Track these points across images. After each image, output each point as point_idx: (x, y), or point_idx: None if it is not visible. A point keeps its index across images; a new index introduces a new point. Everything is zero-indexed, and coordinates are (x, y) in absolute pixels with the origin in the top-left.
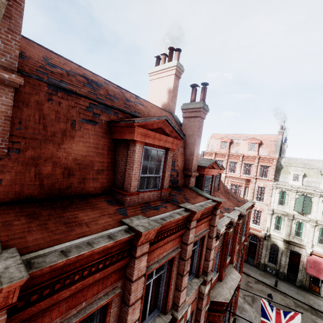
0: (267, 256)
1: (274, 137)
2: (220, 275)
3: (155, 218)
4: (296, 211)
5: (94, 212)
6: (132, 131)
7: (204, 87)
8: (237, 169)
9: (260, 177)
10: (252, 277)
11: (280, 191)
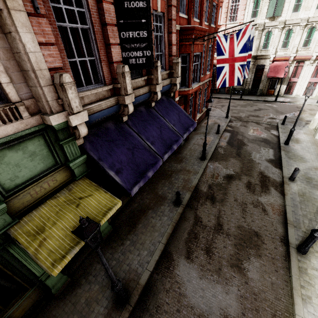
0: None
1: None
2: (189, 22)
3: None
4: (268, 17)
5: None
6: None
7: None
8: None
9: None
10: (223, 98)
11: None
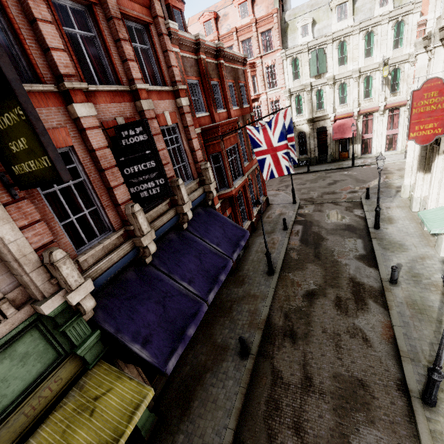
0: (297, 149)
1: None
2: (212, 117)
3: None
4: (312, 76)
5: None
6: None
7: None
8: None
9: (266, 53)
10: (286, 175)
11: (291, 59)
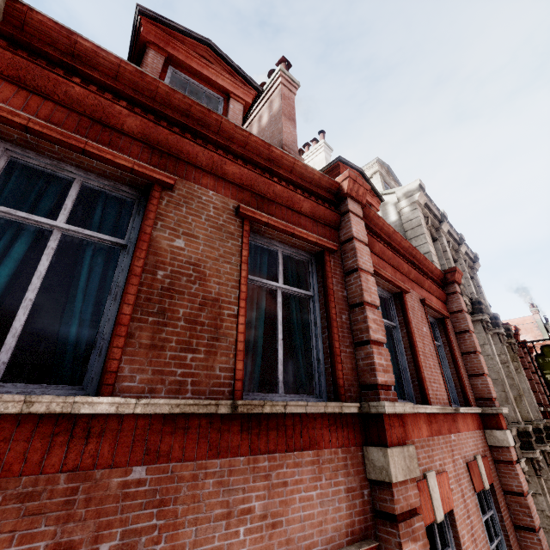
0: None
1: (530, 318)
2: None
3: None
4: None
5: None
6: None
7: None
8: None
9: None
10: None
11: None
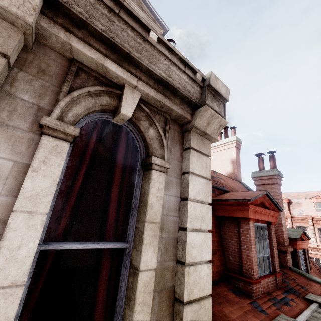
0: None
1: None
2: None
3: (303, 320)
4: None
5: (234, 308)
6: (245, 209)
7: (272, 155)
8: (310, 235)
9: None
10: None
11: None
